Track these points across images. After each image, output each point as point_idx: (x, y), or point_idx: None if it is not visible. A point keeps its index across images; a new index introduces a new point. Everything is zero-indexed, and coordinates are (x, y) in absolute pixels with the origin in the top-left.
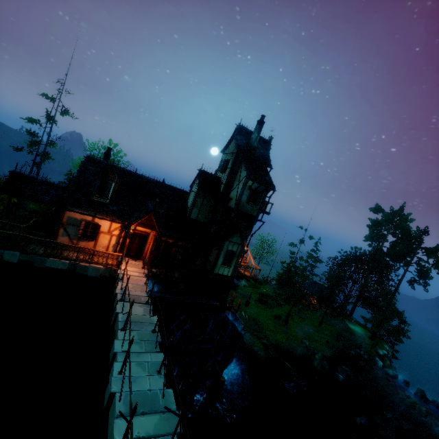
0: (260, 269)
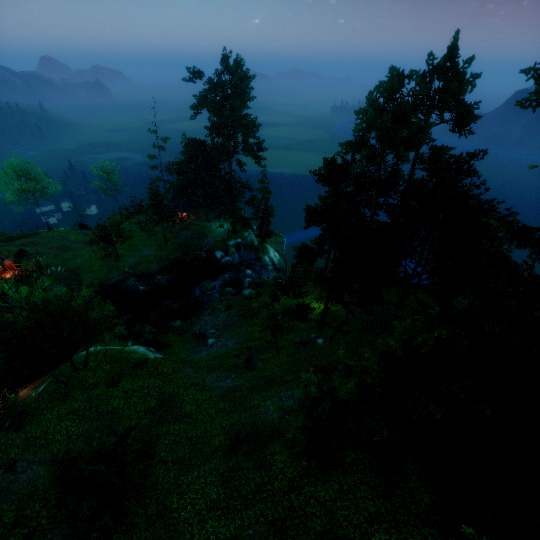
0: None
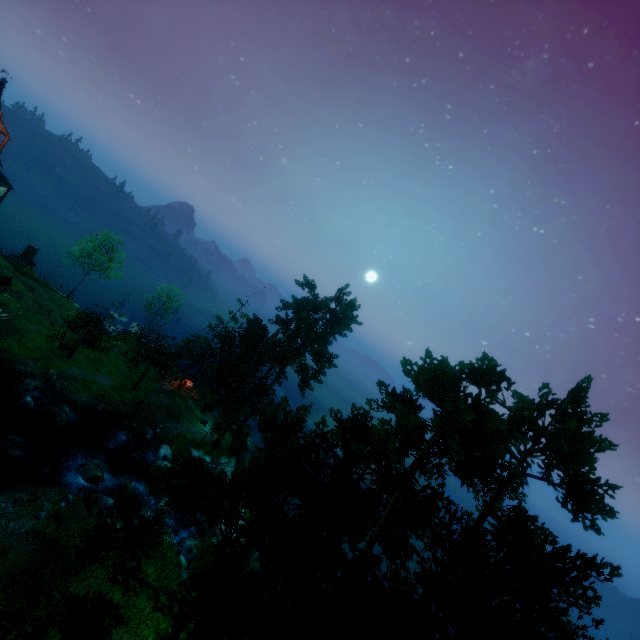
0: None
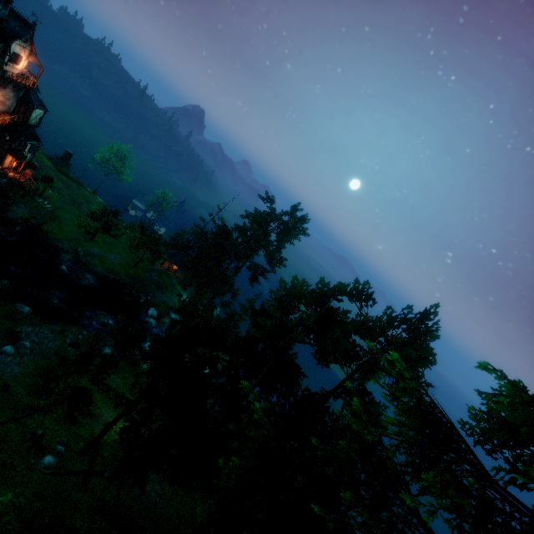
0: None
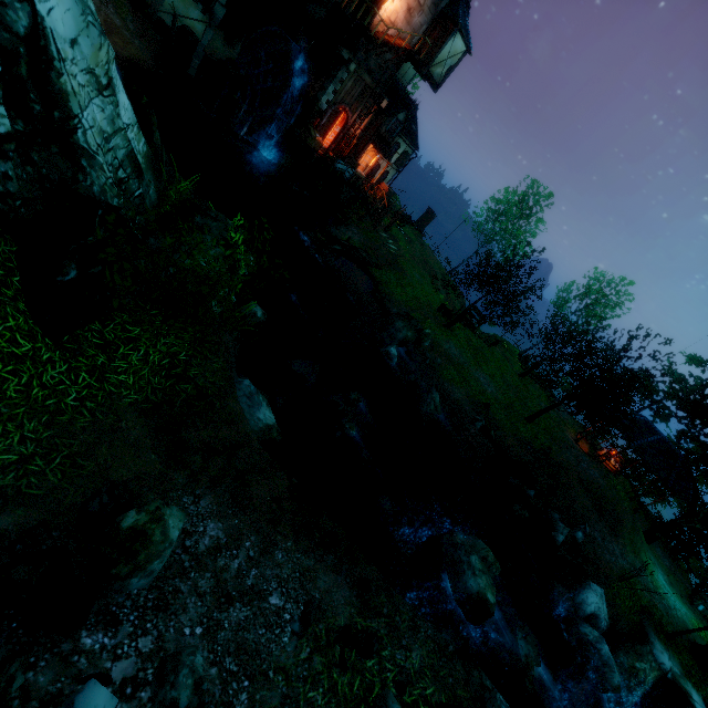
0: (374, 7)
